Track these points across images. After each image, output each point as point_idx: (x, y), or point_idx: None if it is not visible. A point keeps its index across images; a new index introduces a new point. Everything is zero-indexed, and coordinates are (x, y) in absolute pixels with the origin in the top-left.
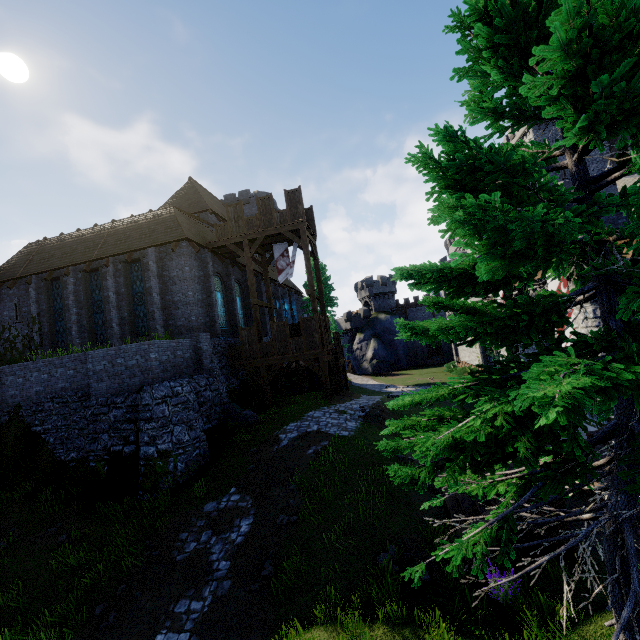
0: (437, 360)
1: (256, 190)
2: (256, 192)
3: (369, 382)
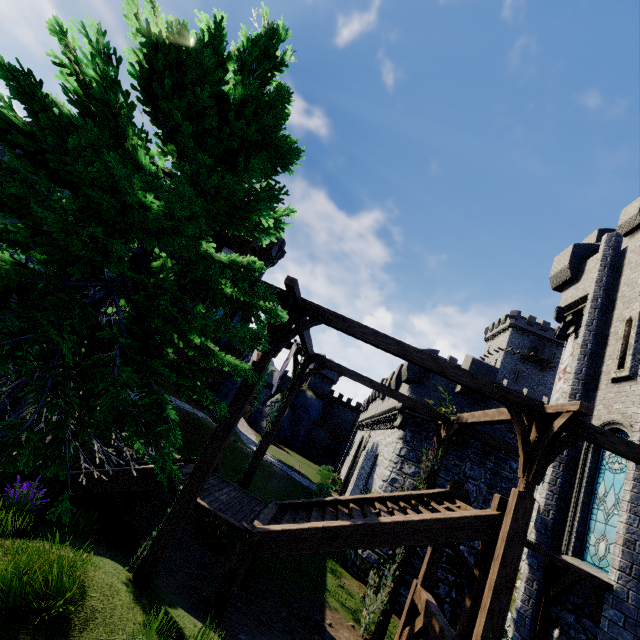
0: (326, 462)
1: None
2: None
3: (250, 435)
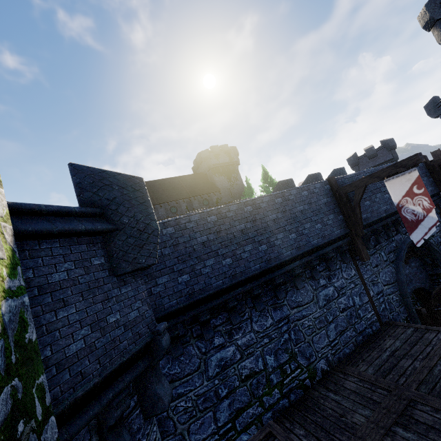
0: None
1: (200, 152)
2: (201, 153)
3: None
